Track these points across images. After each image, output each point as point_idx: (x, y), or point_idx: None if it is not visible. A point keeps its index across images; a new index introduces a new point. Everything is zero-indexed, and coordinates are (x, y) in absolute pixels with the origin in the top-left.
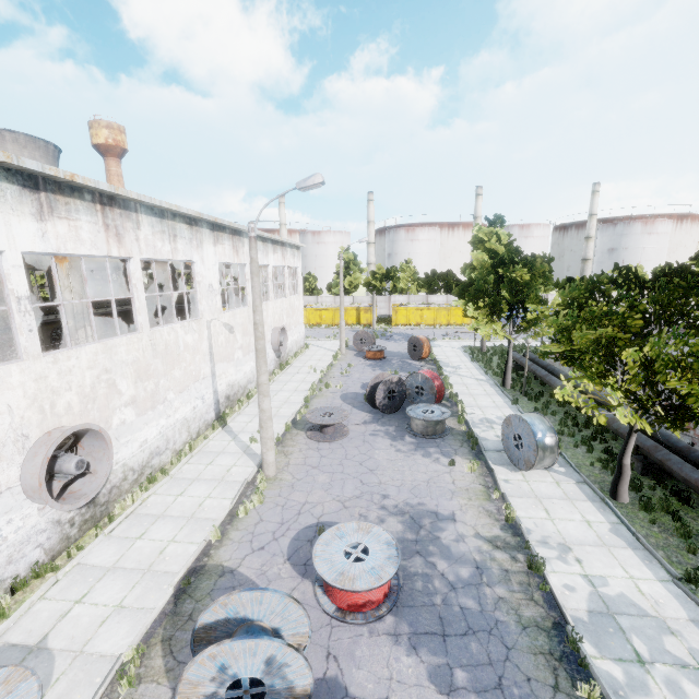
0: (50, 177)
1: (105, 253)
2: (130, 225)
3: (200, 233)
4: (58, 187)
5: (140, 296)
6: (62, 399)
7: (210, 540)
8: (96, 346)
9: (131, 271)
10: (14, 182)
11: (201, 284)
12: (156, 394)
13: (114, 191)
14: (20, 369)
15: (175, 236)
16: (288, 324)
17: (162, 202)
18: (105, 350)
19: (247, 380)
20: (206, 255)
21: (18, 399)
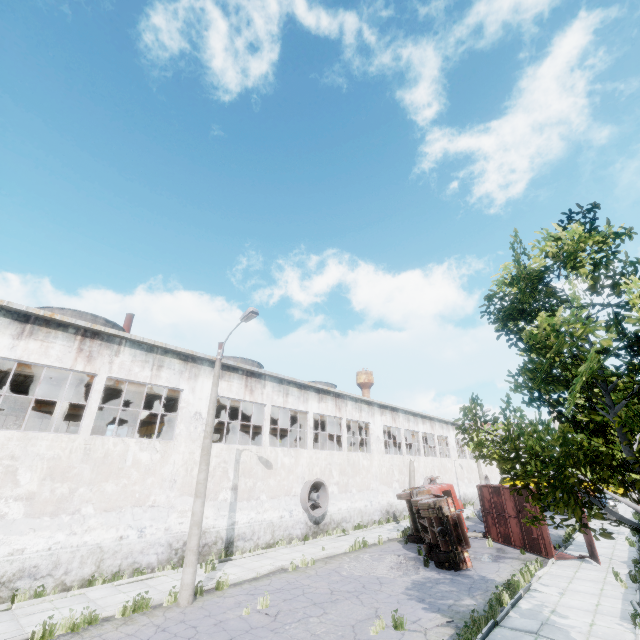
0: (424, 415)
1: (431, 433)
2: (434, 425)
3: (448, 426)
4: (424, 417)
5: (437, 446)
6: (427, 469)
7: (471, 516)
8: (431, 458)
9: (435, 438)
10: (420, 417)
11: (450, 445)
12: (443, 481)
13: (433, 416)
14: (422, 458)
15: (442, 428)
16: (489, 477)
17: (440, 418)
18: (432, 459)
19: (471, 496)
20: (451, 434)
21: (422, 465)
